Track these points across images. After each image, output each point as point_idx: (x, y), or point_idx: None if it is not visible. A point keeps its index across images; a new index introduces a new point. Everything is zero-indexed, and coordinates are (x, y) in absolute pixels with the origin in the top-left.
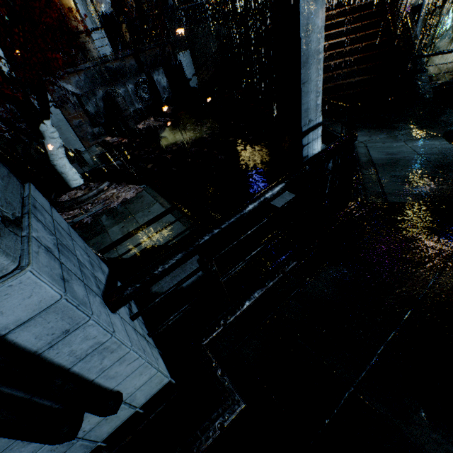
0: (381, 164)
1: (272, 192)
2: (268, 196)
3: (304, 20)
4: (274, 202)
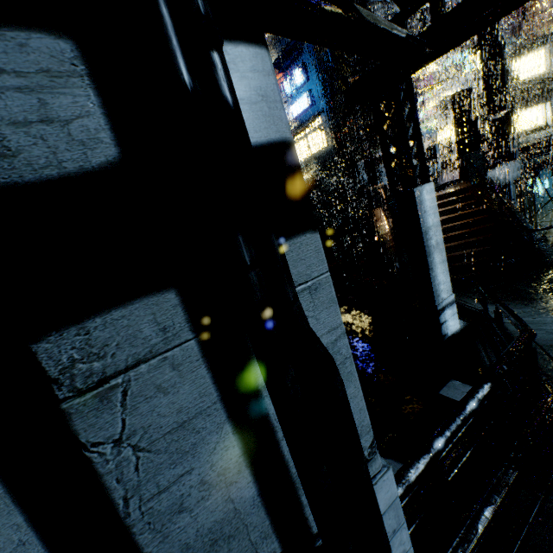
0: (549, 346)
1: (483, 392)
2: (480, 396)
3: (423, 224)
4: (448, 394)
